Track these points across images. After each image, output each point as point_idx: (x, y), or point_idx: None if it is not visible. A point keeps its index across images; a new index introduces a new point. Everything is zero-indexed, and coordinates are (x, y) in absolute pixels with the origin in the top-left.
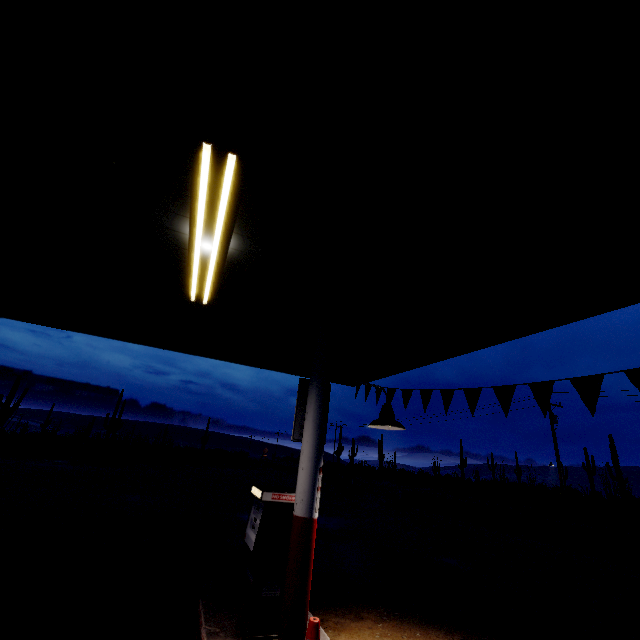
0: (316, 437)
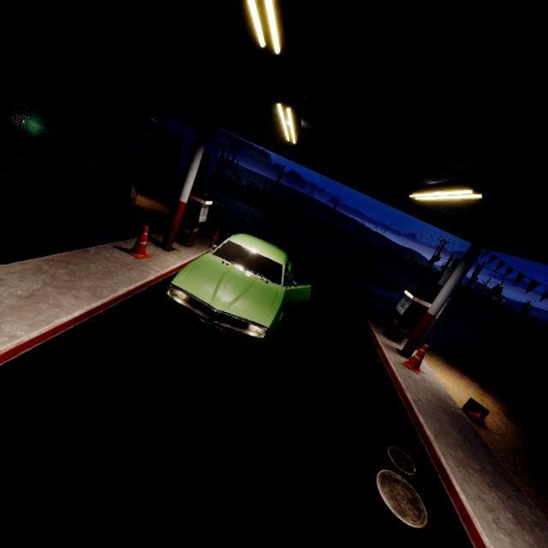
0: (452, 288)
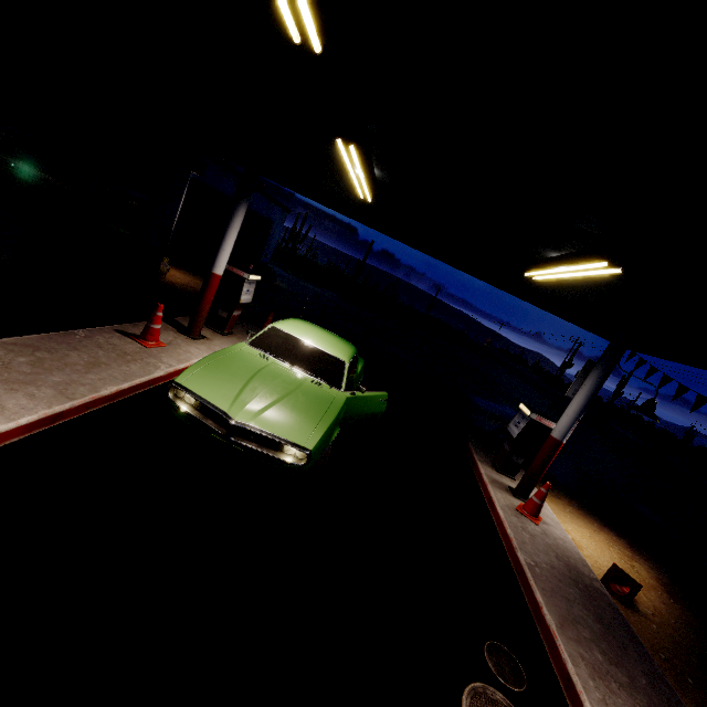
0: (584, 402)
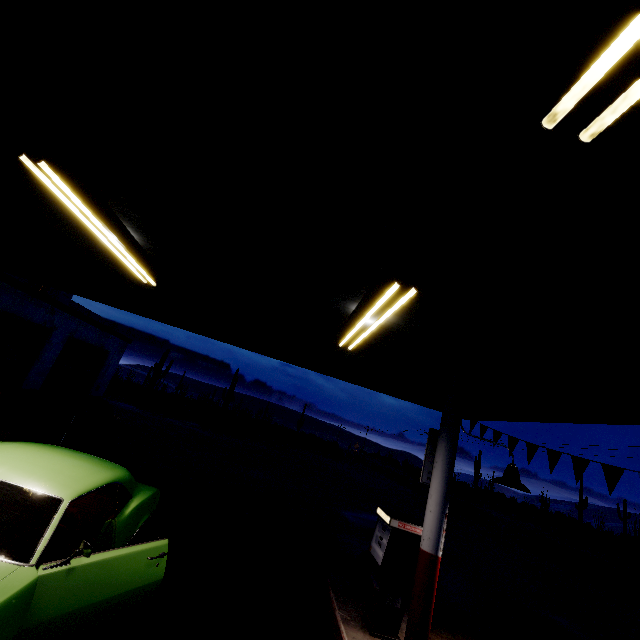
0: (444, 486)
